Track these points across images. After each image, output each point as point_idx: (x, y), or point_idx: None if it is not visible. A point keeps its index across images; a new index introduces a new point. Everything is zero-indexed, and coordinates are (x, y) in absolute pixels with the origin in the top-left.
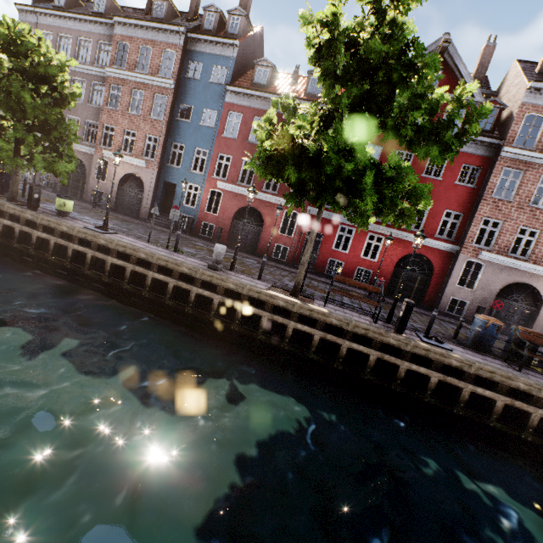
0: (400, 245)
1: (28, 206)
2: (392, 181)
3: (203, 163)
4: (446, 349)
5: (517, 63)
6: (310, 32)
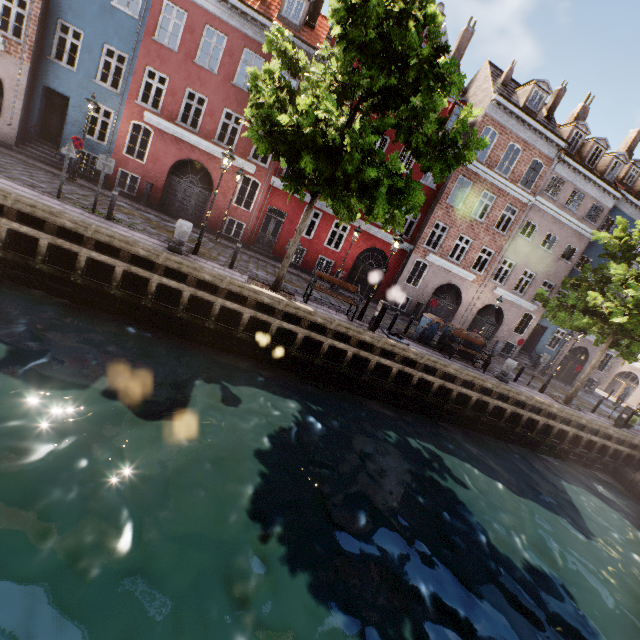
0: (363, 238)
1: None
2: (399, 190)
3: (105, 66)
4: (405, 344)
5: (488, 65)
6: None
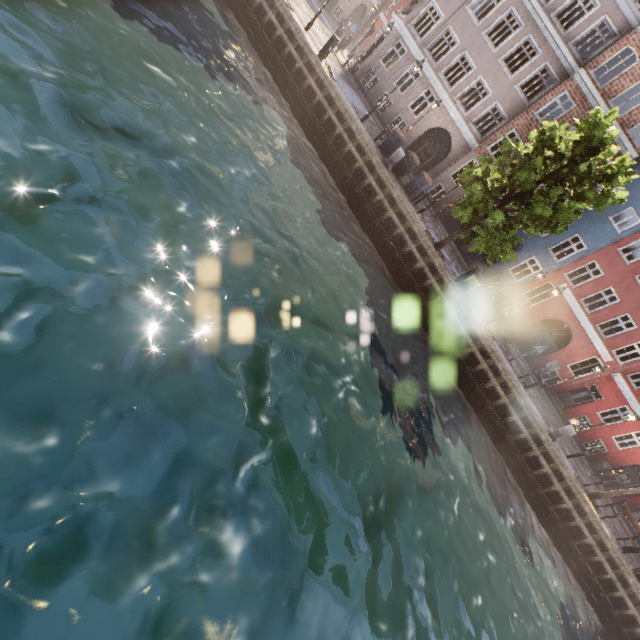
0: None
1: (456, 279)
2: None
3: None
4: None
5: None
6: None
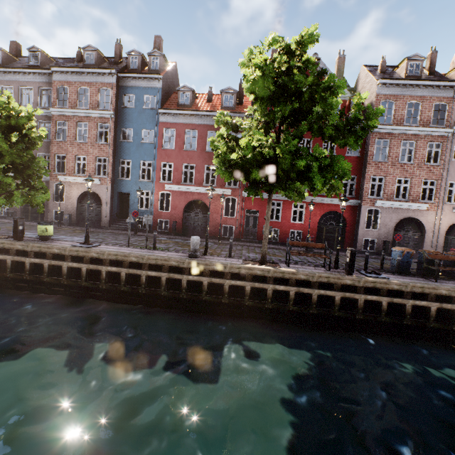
0: (317, 207)
1: (14, 238)
2: (327, 166)
3: (144, 171)
4: (385, 278)
5: (364, 67)
6: (247, 72)
